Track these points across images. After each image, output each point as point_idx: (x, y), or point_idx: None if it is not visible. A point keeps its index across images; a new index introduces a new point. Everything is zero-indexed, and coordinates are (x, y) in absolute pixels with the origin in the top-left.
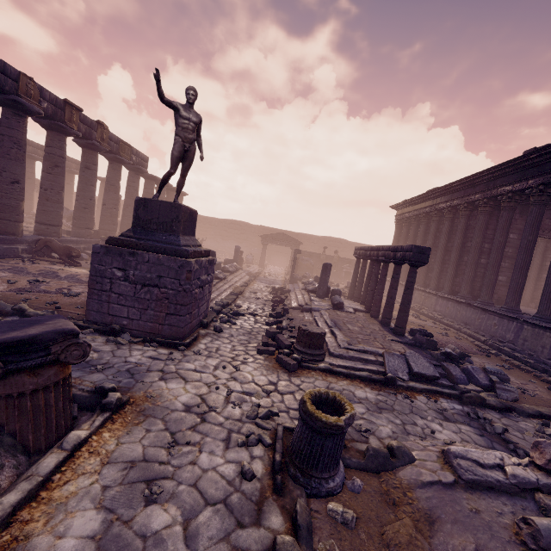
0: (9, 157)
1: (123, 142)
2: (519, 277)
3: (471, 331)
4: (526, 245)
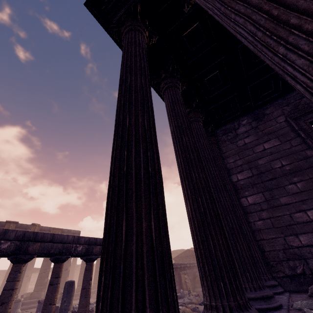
0: None
1: (54, 228)
2: (185, 200)
3: None
4: (172, 140)
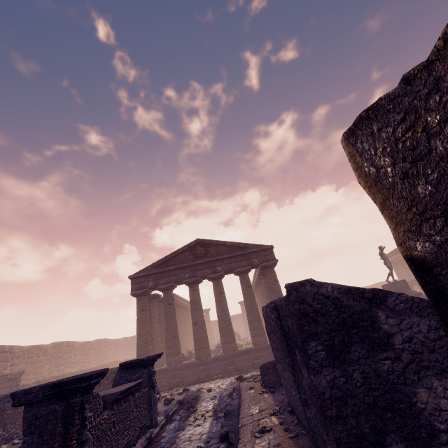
0: None
1: None
2: None
3: None
4: None
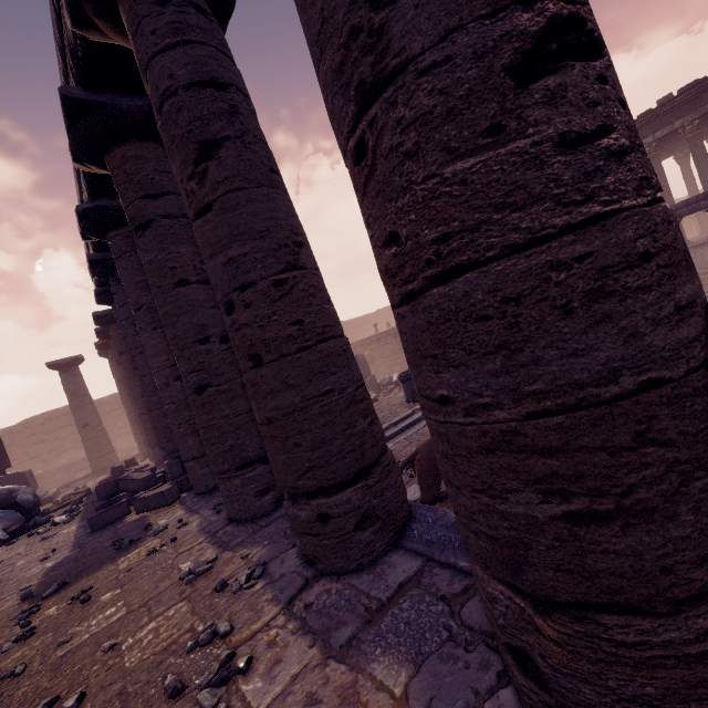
0: (279, 184)
1: None
2: None
3: (699, 271)
4: None
